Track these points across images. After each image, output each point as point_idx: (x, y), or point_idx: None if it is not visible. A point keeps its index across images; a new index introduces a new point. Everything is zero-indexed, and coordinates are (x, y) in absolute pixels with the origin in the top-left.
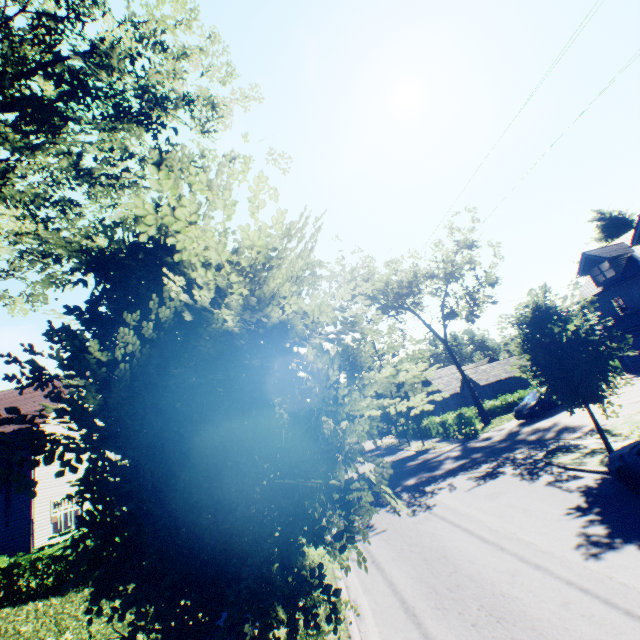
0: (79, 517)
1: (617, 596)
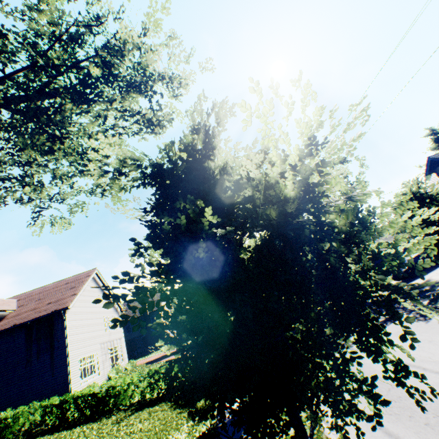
0: (211, 332)
1: None
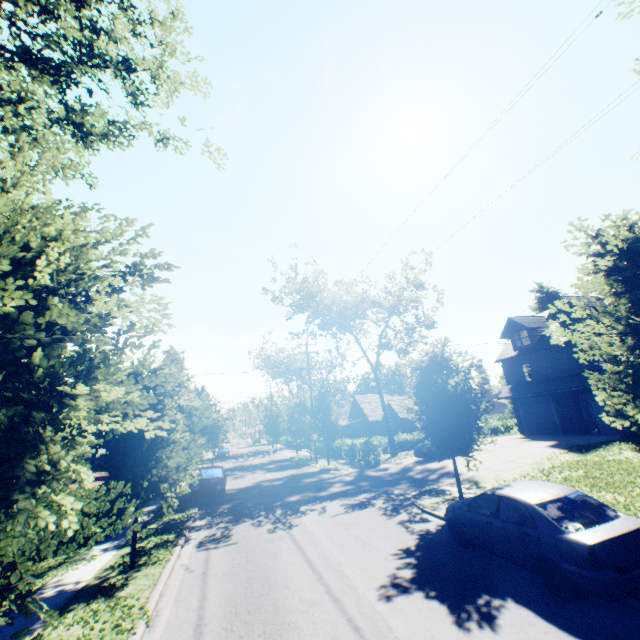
0: None
1: (377, 638)
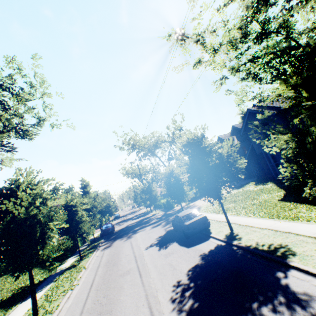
0: None
1: (139, 257)
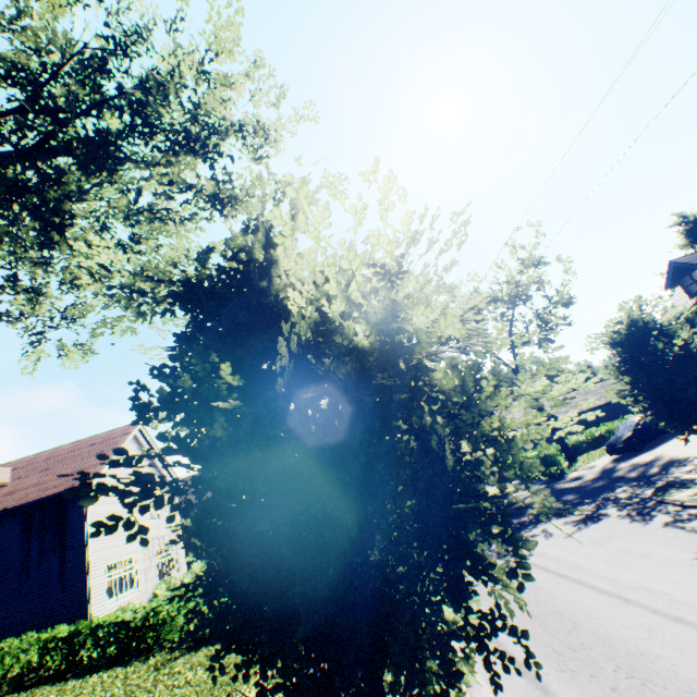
0: (221, 556)
1: None
